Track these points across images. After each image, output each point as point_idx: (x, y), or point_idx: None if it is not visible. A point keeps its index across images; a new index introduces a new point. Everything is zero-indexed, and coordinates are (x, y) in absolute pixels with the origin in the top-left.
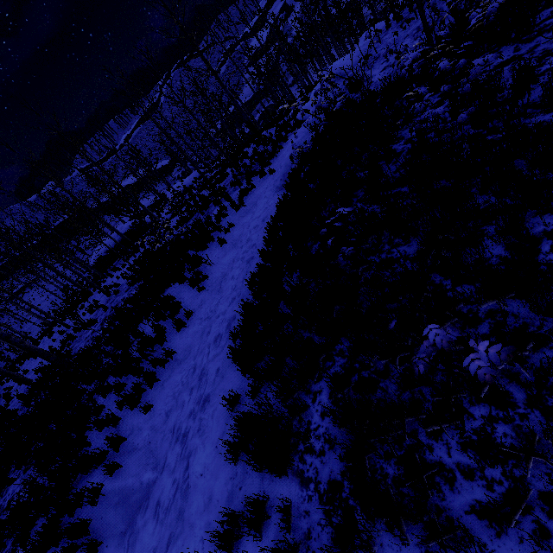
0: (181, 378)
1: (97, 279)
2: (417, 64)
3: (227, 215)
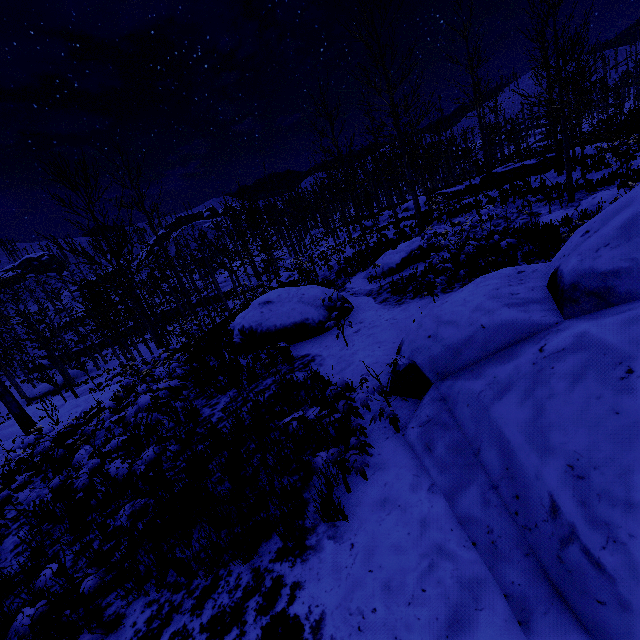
0: None
1: None
2: None
3: None
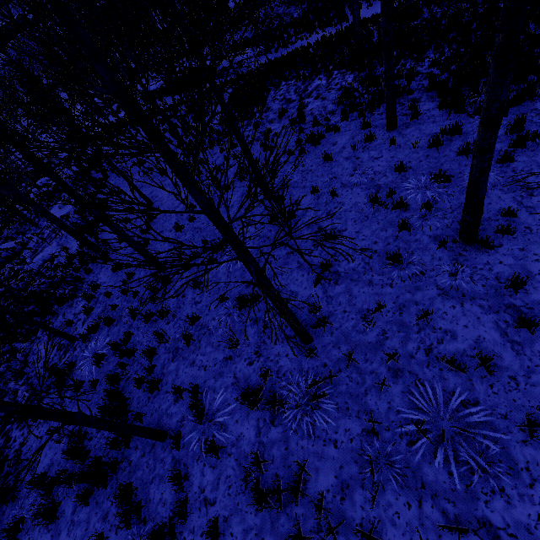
0: None
1: None
2: None
3: None
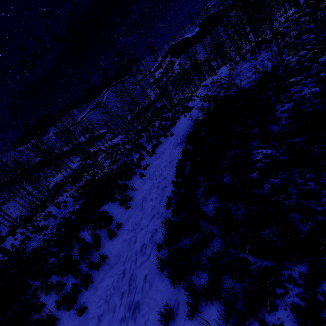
0: (113, 281)
1: (52, 197)
2: (304, 59)
3: (144, 159)
